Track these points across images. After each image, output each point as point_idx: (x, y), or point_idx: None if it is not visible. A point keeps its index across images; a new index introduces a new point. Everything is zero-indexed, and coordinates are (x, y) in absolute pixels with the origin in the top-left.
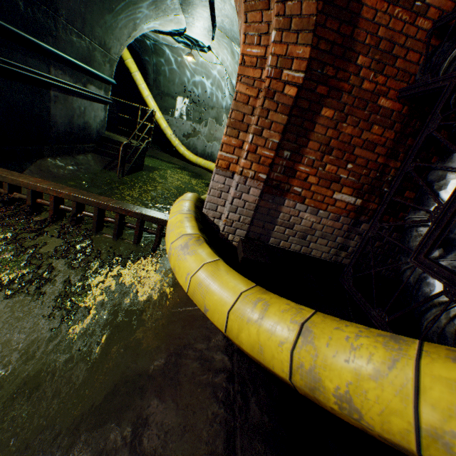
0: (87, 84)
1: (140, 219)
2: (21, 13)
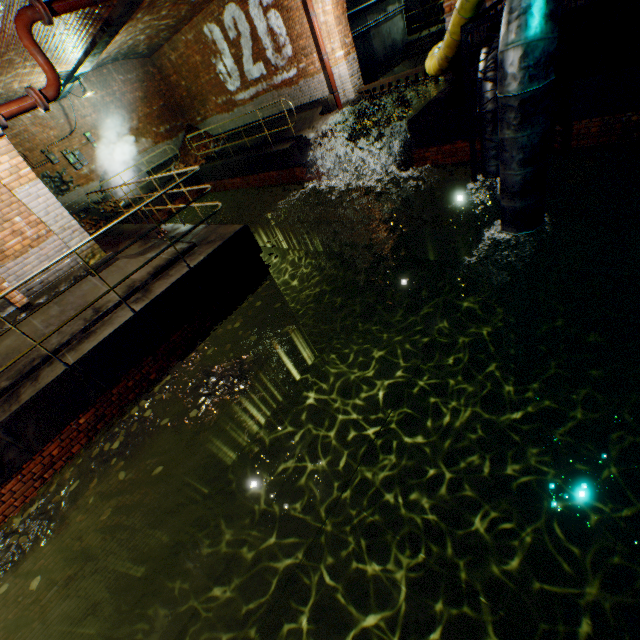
0: (385, 9)
1: (423, 72)
2: (350, 0)
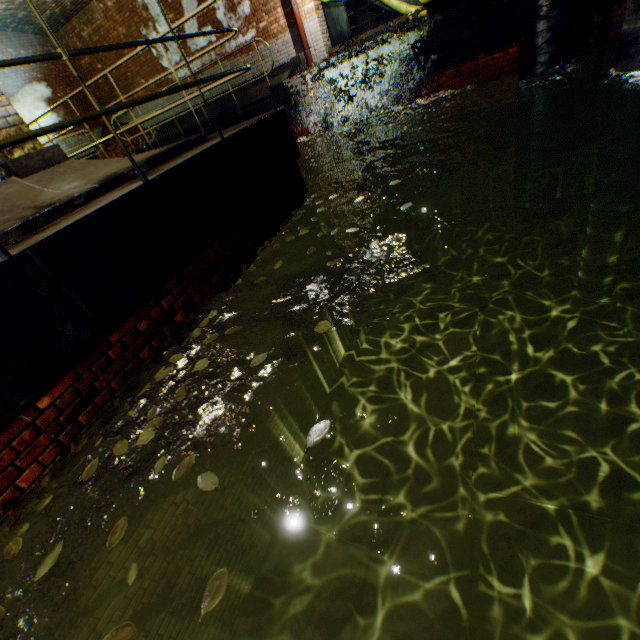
0: None
1: (405, 20)
2: None
